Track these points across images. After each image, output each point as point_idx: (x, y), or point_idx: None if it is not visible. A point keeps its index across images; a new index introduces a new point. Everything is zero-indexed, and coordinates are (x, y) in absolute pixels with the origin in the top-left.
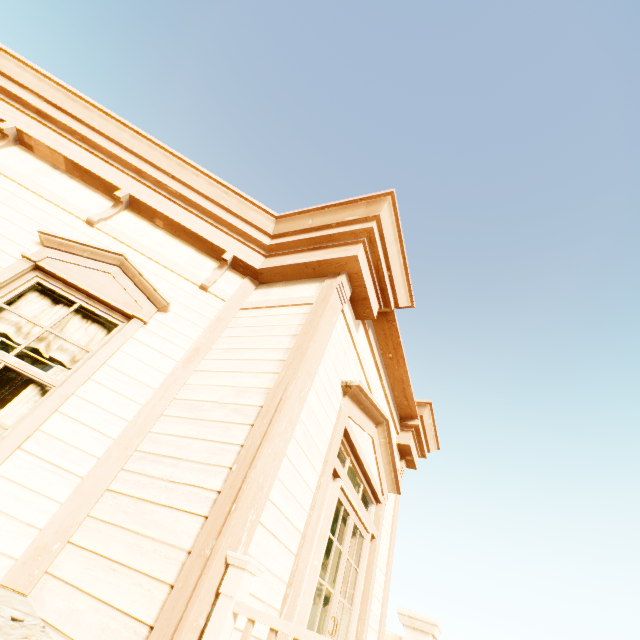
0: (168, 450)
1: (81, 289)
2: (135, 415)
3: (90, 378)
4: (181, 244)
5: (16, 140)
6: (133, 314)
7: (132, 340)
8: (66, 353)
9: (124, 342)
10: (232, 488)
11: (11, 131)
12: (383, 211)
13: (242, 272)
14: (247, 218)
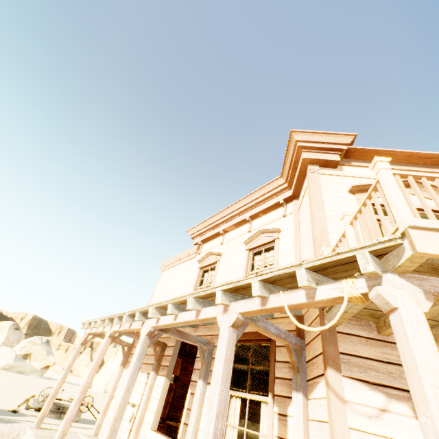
0: (305, 255)
1: (260, 245)
2: (294, 257)
3: (278, 259)
4: (270, 213)
5: (224, 233)
6: (274, 239)
7: (279, 244)
8: (271, 261)
9: (278, 246)
10: (313, 242)
11: (222, 232)
12: (295, 138)
13: (290, 201)
14: (275, 187)
